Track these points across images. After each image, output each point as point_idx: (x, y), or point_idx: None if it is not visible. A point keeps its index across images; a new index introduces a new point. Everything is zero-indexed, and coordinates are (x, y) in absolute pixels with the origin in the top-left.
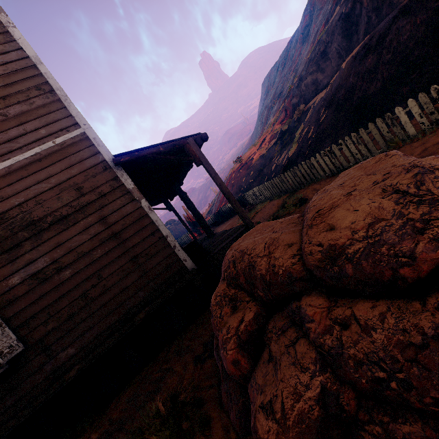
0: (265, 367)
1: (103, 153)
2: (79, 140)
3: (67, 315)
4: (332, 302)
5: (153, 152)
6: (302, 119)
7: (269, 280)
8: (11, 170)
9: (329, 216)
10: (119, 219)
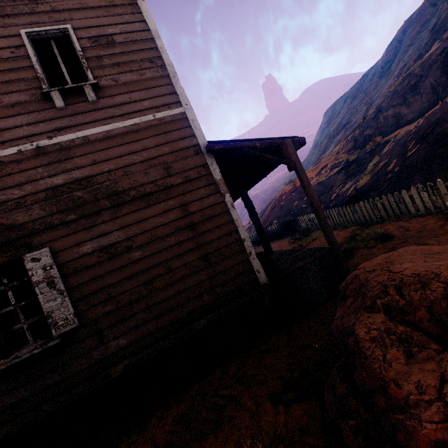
0: None
1: (197, 137)
2: (177, 119)
3: (127, 301)
4: None
5: (249, 146)
6: (376, 151)
7: None
8: (109, 135)
9: None
10: (200, 209)
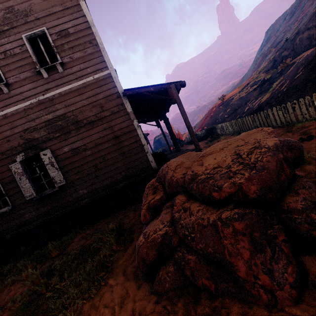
0: (154, 220)
1: (118, 87)
2: (106, 77)
3: (86, 174)
4: (187, 200)
5: (147, 91)
6: (284, 71)
7: (170, 183)
8: (71, 91)
9: (205, 158)
10: (120, 129)
